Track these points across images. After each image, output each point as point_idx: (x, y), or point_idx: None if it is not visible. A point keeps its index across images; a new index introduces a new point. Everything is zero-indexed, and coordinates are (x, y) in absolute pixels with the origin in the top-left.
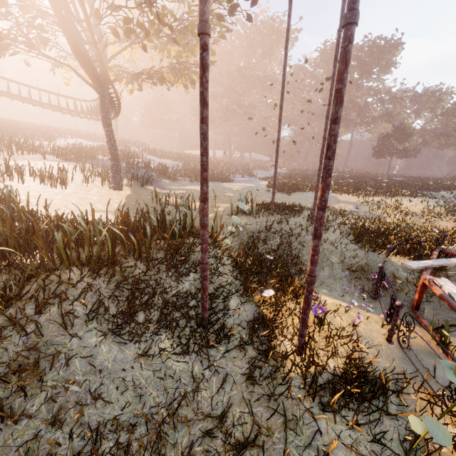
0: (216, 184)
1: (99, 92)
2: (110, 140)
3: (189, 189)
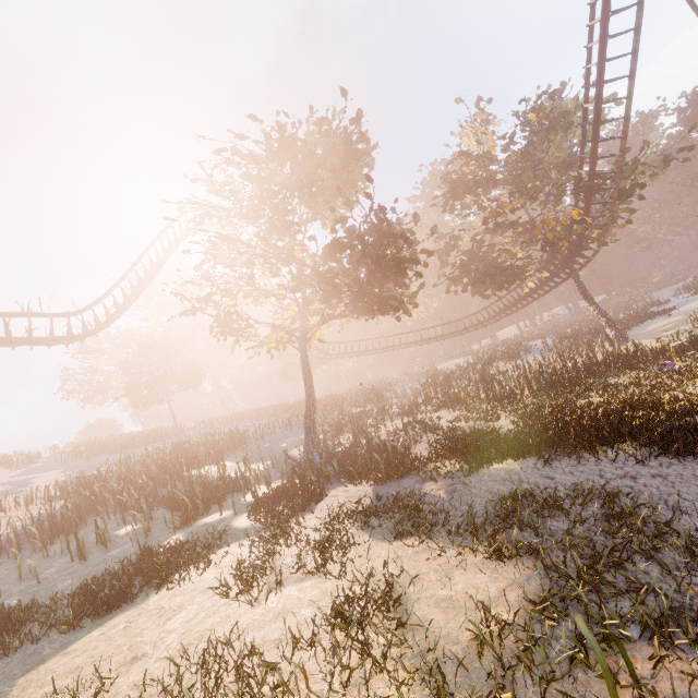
0: (665, 316)
1: (573, 277)
2: (597, 306)
3: (664, 324)
